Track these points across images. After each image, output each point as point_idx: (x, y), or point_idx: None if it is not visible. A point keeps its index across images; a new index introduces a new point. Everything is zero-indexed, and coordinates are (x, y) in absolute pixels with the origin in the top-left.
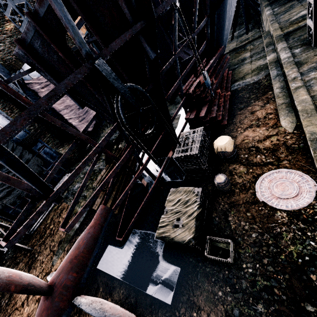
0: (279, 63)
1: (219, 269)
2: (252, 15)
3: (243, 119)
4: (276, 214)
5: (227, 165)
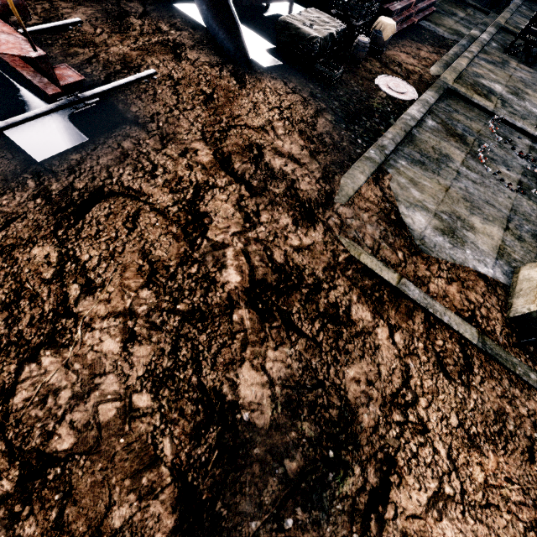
0: (474, 41)
1: (318, 81)
2: (502, 5)
3: (408, 46)
4: (380, 92)
5: (367, 55)
